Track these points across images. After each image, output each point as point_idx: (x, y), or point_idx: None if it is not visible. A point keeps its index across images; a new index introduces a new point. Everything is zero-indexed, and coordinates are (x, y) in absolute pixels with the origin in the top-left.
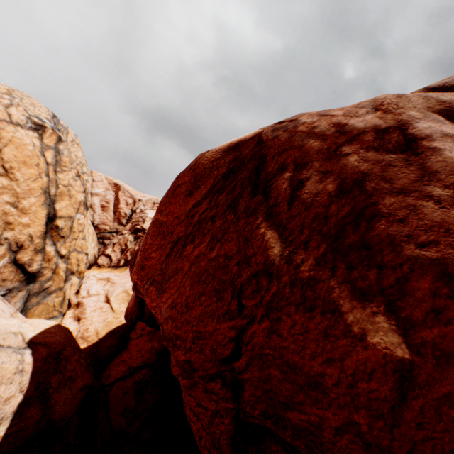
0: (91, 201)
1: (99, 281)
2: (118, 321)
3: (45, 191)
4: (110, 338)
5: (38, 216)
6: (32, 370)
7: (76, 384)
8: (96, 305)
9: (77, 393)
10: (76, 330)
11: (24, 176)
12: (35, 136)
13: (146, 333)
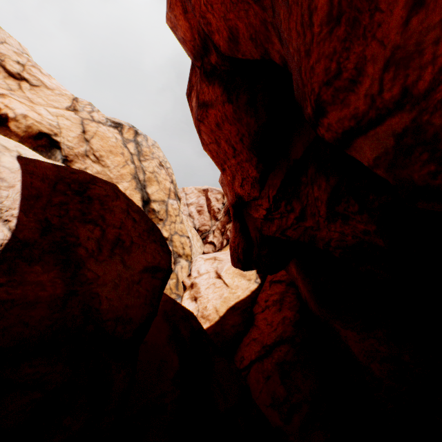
0: (189, 211)
1: (206, 261)
2: (236, 297)
3: (134, 177)
4: (231, 315)
5: (134, 200)
6: (22, 189)
7: (135, 259)
8: (208, 282)
9: (140, 276)
10: (195, 310)
11: (113, 164)
12: (116, 132)
13: (271, 304)
